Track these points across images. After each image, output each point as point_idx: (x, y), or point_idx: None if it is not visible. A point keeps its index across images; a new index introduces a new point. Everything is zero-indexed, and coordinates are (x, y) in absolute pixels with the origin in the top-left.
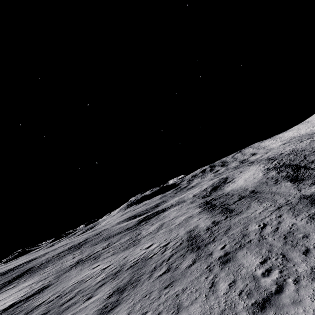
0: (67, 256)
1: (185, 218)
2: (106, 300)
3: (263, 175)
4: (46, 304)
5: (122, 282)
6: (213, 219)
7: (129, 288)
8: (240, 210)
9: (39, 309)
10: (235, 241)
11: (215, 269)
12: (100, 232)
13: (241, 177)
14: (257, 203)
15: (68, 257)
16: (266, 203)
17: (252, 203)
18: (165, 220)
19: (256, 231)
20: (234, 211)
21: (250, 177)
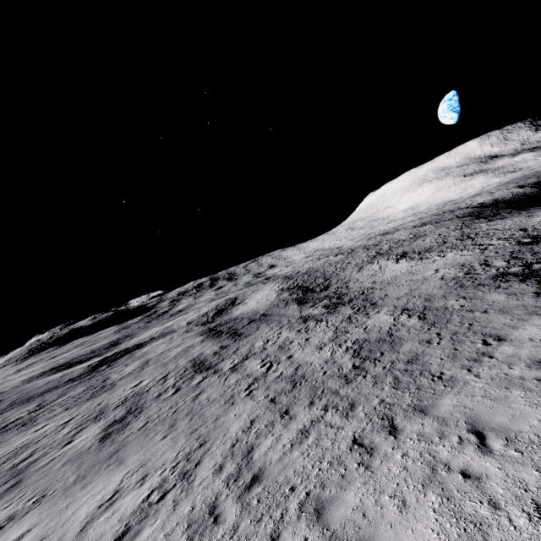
0: None
1: (184, 349)
2: (105, 432)
3: (276, 296)
4: None
5: (117, 417)
6: (221, 344)
7: (132, 415)
8: (249, 333)
9: None
10: (243, 356)
11: (227, 375)
12: None
13: (254, 298)
14: (266, 325)
15: None
16: (273, 324)
17: (261, 325)
18: (149, 357)
19: (261, 346)
20: (243, 335)
21: (264, 298)
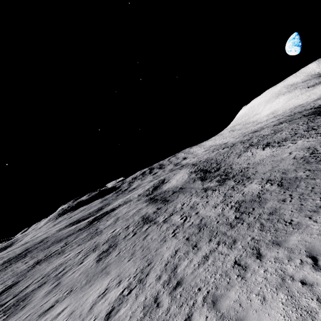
0: (12, 265)
1: (137, 210)
2: (98, 257)
3: (188, 177)
4: (35, 283)
5: (104, 249)
6: (157, 207)
7: (112, 248)
8: (173, 200)
9: (30, 287)
10: (170, 213)
11: (161, 225)
12: (41, 240)
13: (175, 178)
14: (182, 194)
15: (15, 266)
16: (186, 194)
17: (179, 194)
18: (119, 215)
19: (180, 207)
20: (169, 201)
21: (180, 178)
